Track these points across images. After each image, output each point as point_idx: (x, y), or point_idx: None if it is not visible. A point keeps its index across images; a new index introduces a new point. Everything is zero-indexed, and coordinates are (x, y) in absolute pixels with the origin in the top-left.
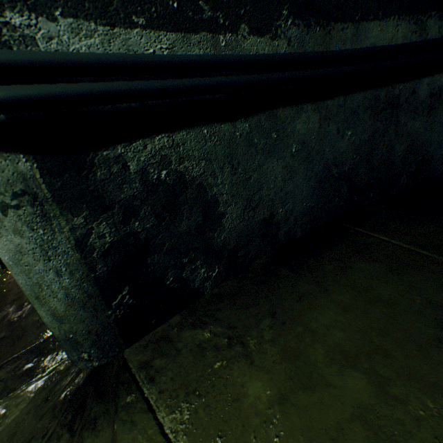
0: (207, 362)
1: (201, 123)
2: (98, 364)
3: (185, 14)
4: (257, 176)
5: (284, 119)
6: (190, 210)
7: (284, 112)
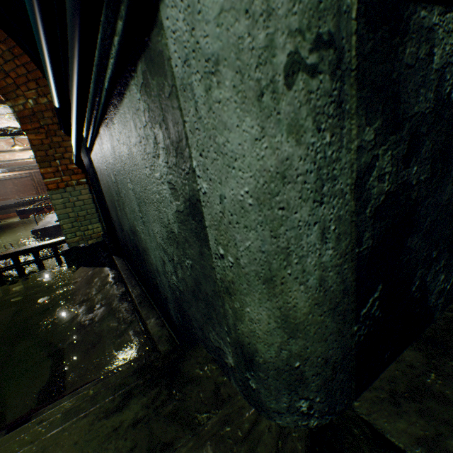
0: None
1: None
2: (315, 424)
3: None
4: None
5: None
6: None
7: None
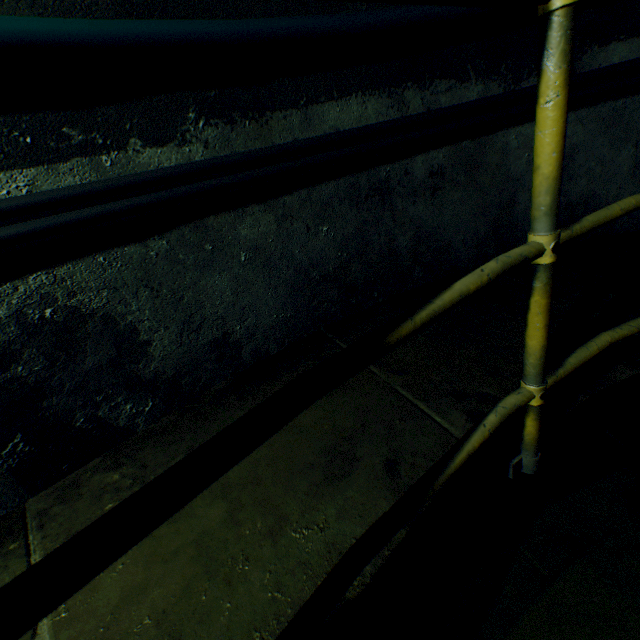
0: (101, 504)
1: (94, 251)
2: None
3: (45, 146)
4: (194, 294)
5: (219, 227)
6: (95, 344)
7: (217, 220)
